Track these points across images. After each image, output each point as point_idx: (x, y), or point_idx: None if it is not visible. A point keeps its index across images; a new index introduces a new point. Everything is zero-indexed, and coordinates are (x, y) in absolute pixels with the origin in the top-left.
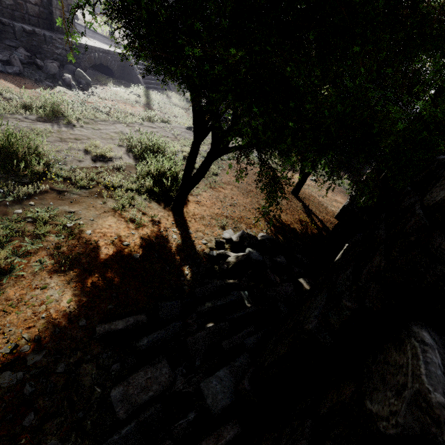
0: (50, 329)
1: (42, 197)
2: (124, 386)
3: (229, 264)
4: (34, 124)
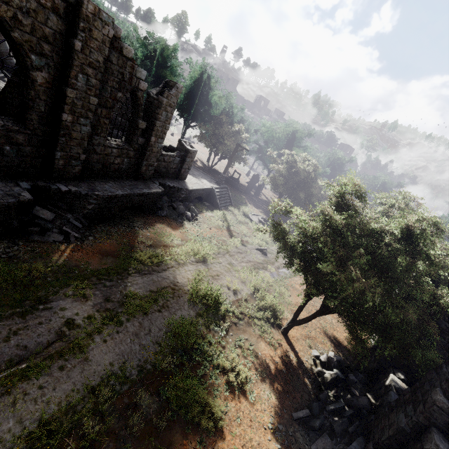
0: (277, 413)
1: (231, 328)
2: (315, 445)
3: (328, 379)
4: (198, 267)
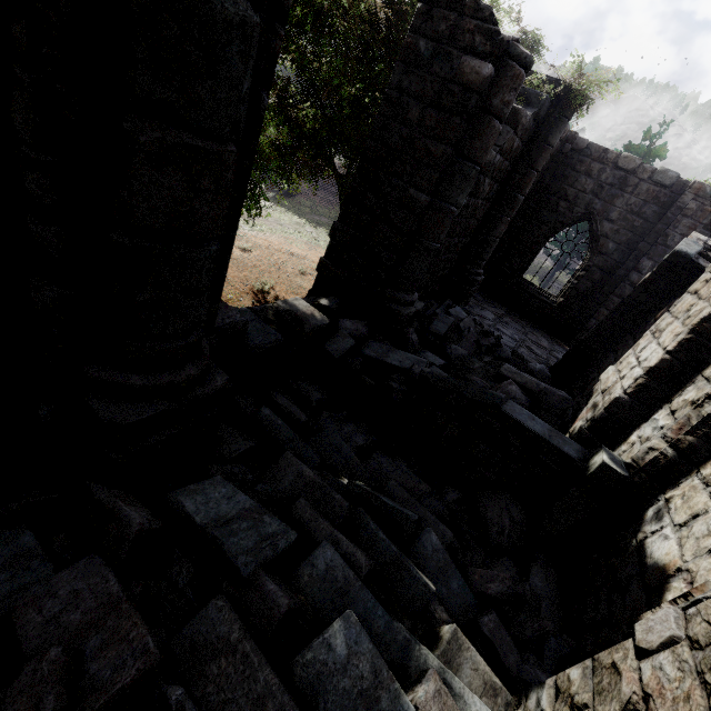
0: None
1: None
2: None
3: None
4: None
